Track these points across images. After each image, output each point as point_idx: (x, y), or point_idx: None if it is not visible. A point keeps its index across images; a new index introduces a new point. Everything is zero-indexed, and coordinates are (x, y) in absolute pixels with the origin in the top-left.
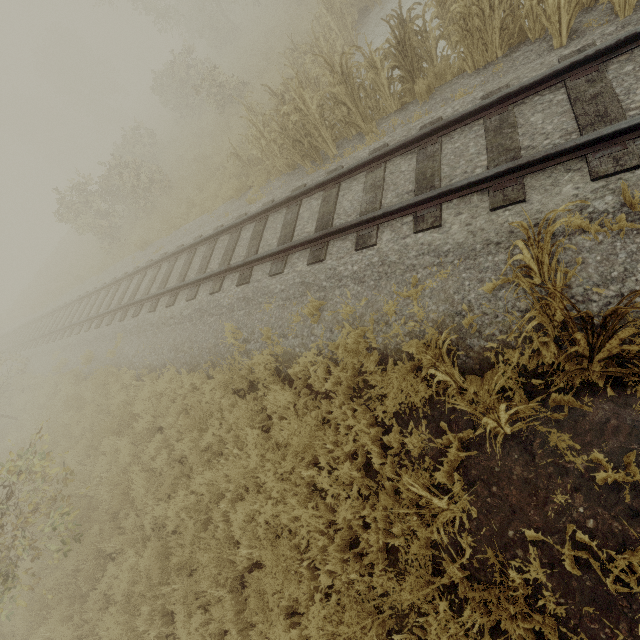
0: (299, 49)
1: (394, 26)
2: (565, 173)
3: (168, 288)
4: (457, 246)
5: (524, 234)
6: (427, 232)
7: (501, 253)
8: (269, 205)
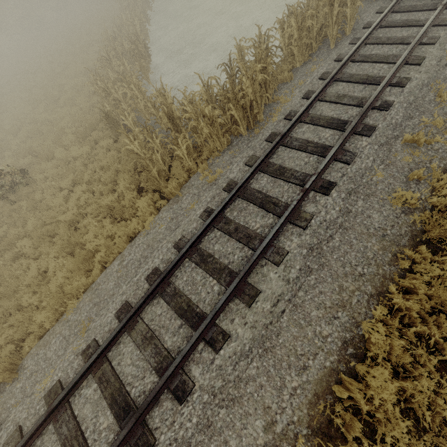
0: (110, 117)
1: (223, 69)
2: (420, 49)
3: (234, 283)
4: (429, 78)
5: (441, 63)
6: (409, 83)
7: (444, 71)
8: (269, 149)
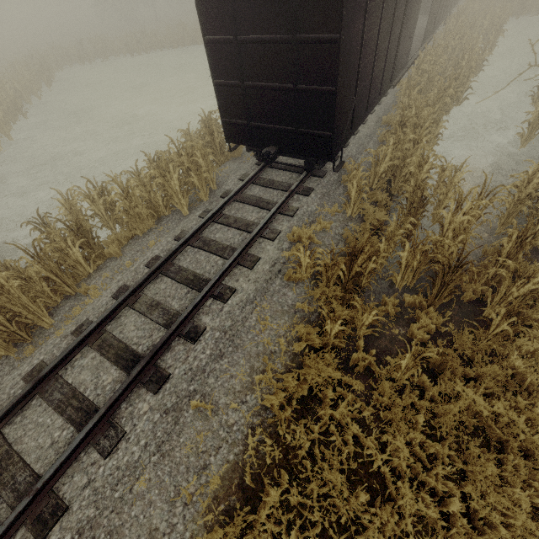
0: None
1: (33, 228)
2: (260, 244)
3: None
4: (256, 291)
5: (275, 268)
6: (232, 297)
7: (276, 281)
8: (0, 412)
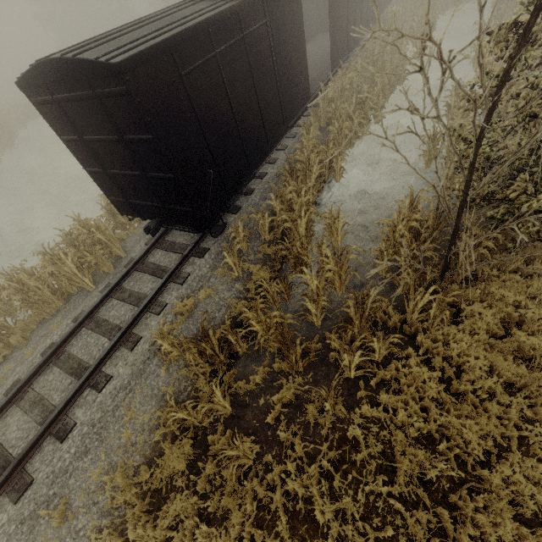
0: None
1: None
2: (147, 320)
3: None
4: (131, 375)
5: (155, 346)
6: (107, 385)
7: (154, 360)
8: None
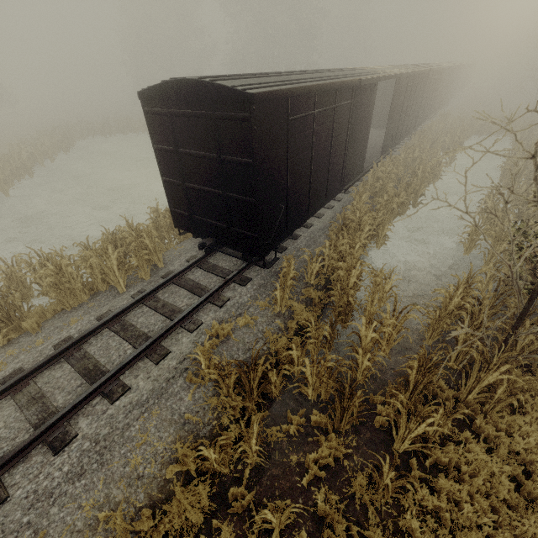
0: None
1: None
2: (178, 334)
3: None
4: (151, 392)
5: (183, 365)
6: (122, 397)
7: (179, 380)
8: None
